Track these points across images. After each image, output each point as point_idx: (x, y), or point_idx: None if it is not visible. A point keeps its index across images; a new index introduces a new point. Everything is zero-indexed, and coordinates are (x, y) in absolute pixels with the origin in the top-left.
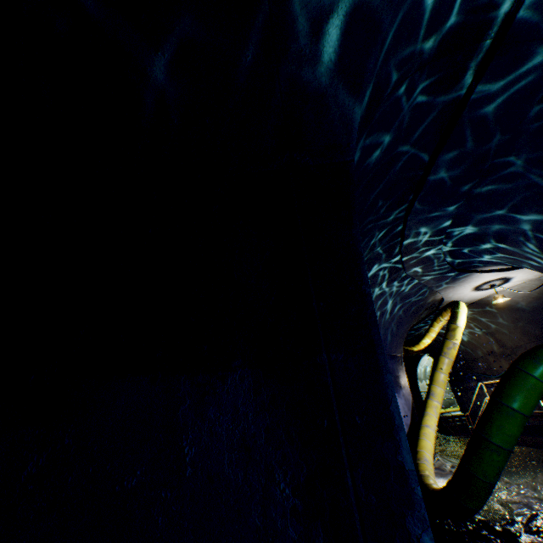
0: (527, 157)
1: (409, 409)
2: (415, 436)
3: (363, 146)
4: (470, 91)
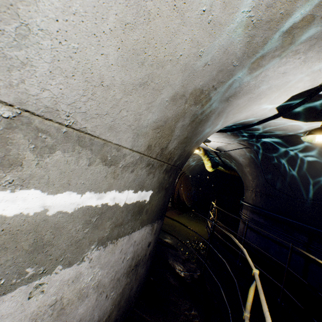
0: None
1: None
2: None
3: None
4: None
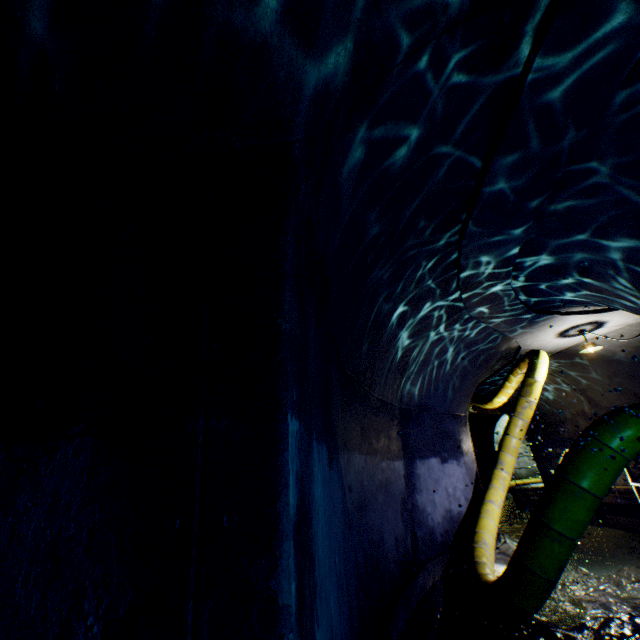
0: (613, 161)
1: (471, 480)
2: (475, 513)
3: (369, 138)
4: (527, 67)
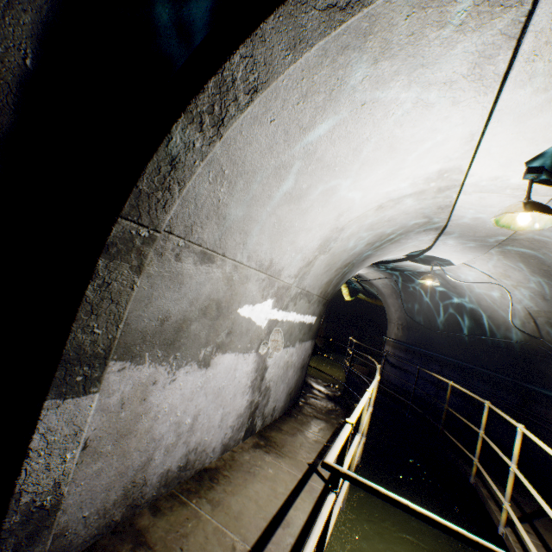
0: None
1: None
2: None
3: None
4: None
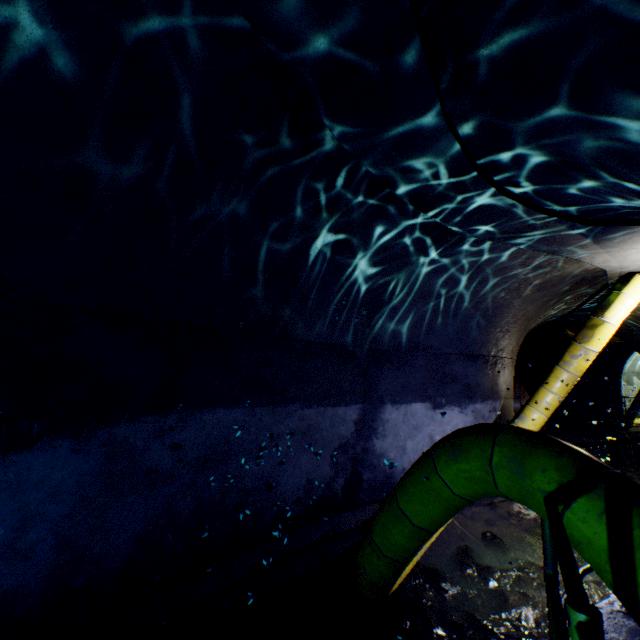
0: None
1: None
2: None
3: None
4: None
